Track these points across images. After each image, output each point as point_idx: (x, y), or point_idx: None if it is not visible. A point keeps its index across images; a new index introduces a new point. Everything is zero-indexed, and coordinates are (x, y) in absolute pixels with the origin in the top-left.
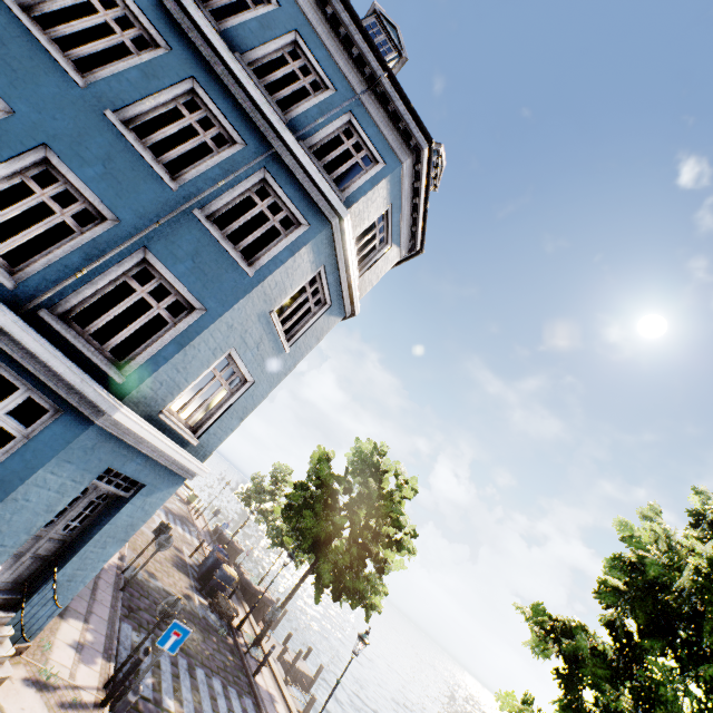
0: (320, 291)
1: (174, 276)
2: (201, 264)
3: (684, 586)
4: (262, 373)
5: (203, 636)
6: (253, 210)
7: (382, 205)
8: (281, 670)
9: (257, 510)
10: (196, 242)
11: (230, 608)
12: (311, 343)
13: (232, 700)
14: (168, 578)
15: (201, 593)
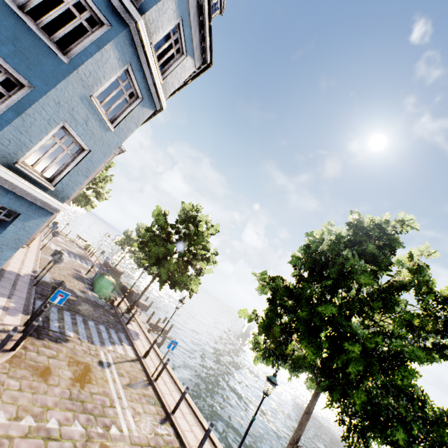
0: (131, 86)
1: (0, 57)
2: (21, 49)
3: (323, 248)
4: (95, 145)
5: (94, 309)
6: (60, 6)
7: (173, 17)
8: (148, 327)
9: (129, 251)
10: (13, 29)
11: (111, 297)
12: (131, 127)
13: (111, 334)
14: (70, 283)
15: (93, 291)
